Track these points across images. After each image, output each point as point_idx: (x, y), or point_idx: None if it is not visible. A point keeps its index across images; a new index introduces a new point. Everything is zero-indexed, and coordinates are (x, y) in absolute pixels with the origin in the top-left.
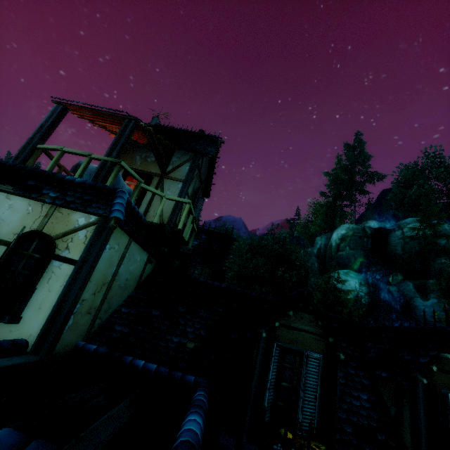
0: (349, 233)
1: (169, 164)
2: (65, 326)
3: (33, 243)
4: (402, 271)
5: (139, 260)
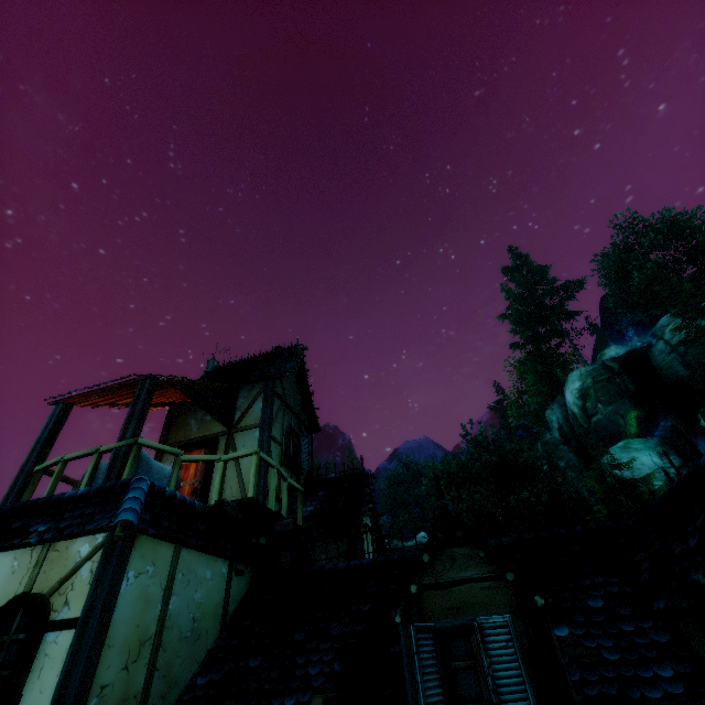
0: (588, 382)
1: (236, 411)
2: None
3: (16, 618)
4: None
5: (211, 577)
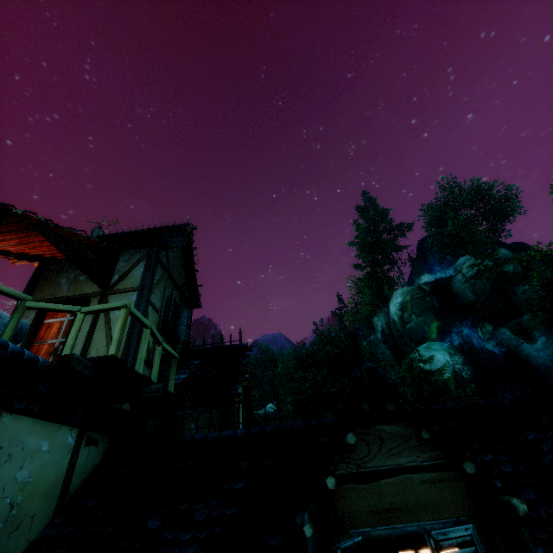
0: (407, 299)
1: (114, 274)
2: None
3: None
4: (488, 319)
5: (49, 449)
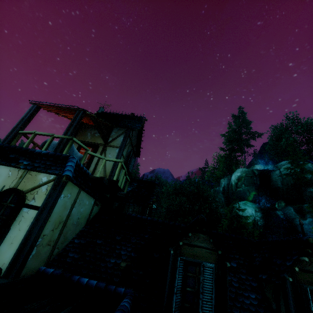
0: (243, 175)
1: (110, 137)
2: (29, 255)
3: (10, 197)
4: (284, 199)
5: (88, 204)
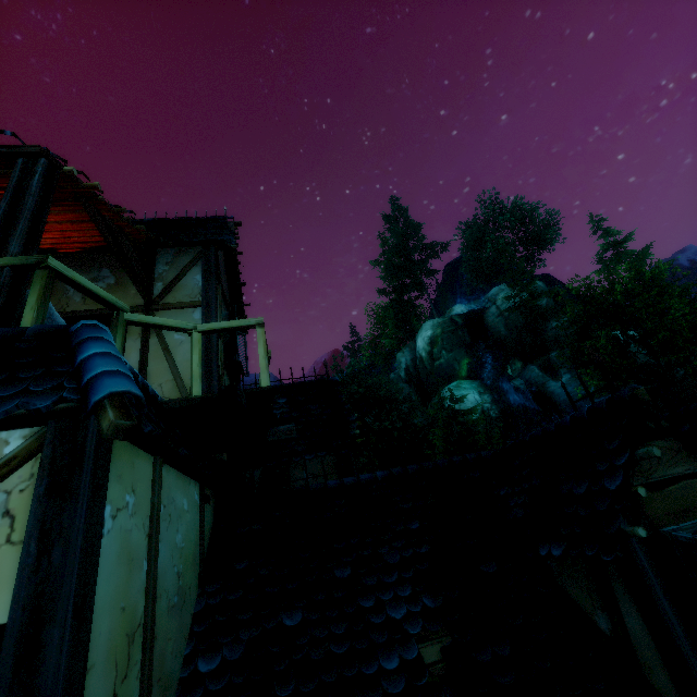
0: (438, 332)
1: (155, 281)
2: None
3: None
4: (518, 356)
5: (187, 508)
